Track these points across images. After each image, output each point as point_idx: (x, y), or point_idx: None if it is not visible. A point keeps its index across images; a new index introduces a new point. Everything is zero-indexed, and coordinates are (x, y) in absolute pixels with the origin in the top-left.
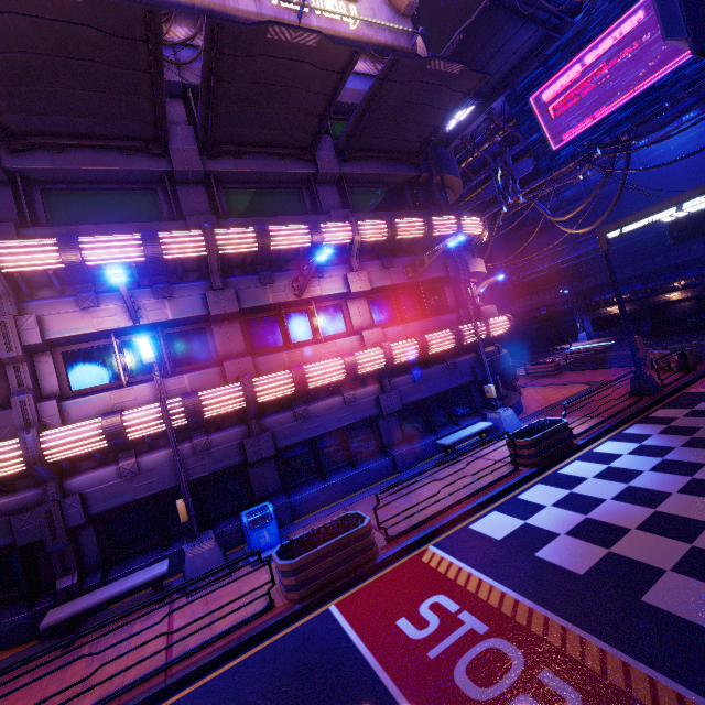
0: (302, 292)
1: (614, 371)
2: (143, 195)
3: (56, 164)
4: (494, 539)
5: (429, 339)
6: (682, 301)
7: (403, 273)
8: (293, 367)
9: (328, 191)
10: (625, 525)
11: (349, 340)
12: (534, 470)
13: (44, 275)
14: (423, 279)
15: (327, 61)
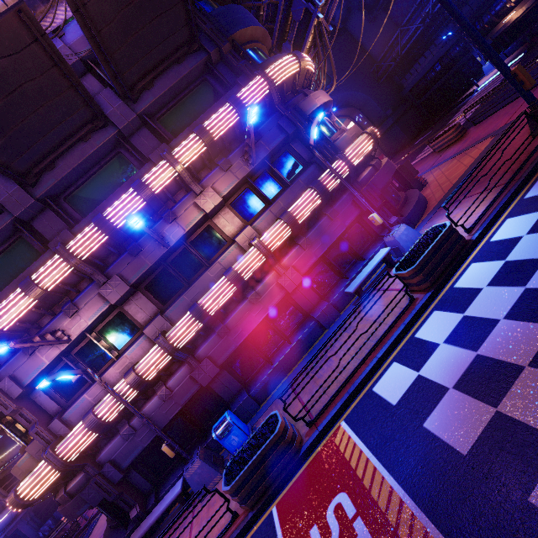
0: (165, 243)
1: (518, 103)
2: (18, 245)
3: None
4: (390, 405)
5: (293, 211)
6: None
7: (244, 163)
8: (190, 308)
9: (141, 137)
10: (517, 362)
11: (229, 253)
12: (429, 296)
13: None
14: (265, 155)
15: (10, 42)
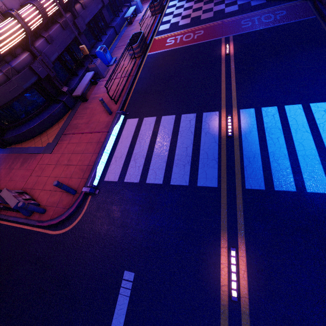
0: None
1: None
2: None
3: None
4: (167, 28)
5: None
6: None
7: None
8: None
9: None
10: (190, 13)
11: None
12: (161, 14)
13: None
14: None
15: None
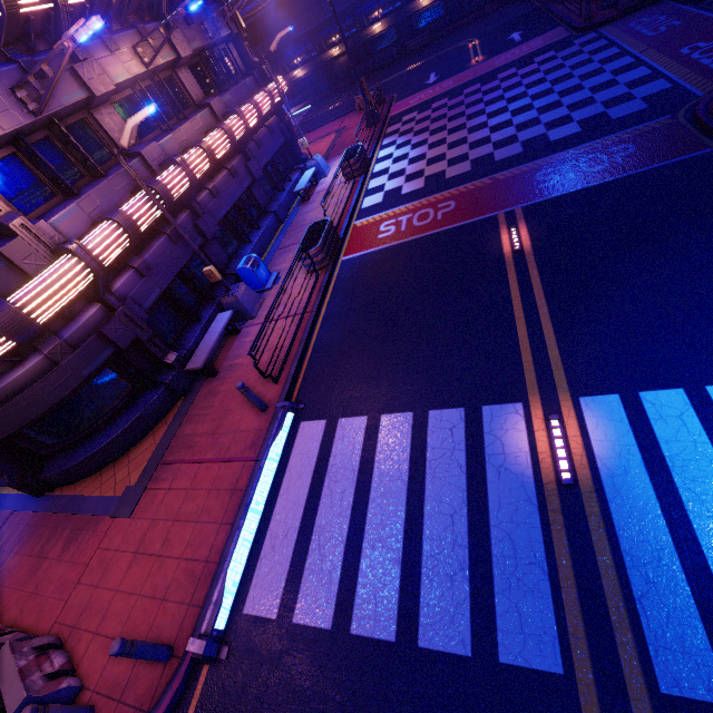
0: (153, 59)
1: (339, 121)
2: None
3: None
4: (379, 203)
5: (258, 103)
6: (341, 56)
7: (203, 32)
8: (198, 143)
9: None
10: (422, 169)
11: (205, 114)
12: (364, 176)
13: None
14: (218, 38)
15: None
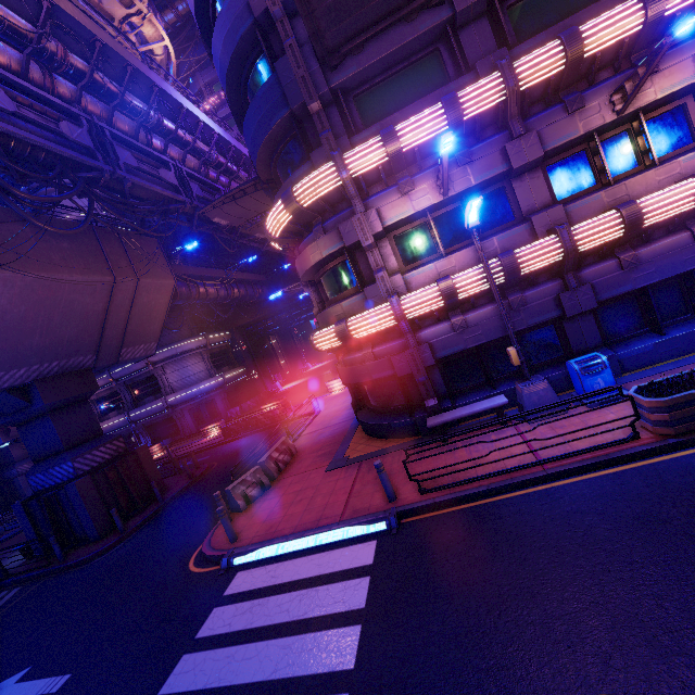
0: (627, 104)
1: None
2: (427, 62)
3: (361, 65)
4: None
5: None
6: None
7: None
8: (621, 205)
9: None
10: None
11: None
12: None
13: (375, 173)
14: None
15: None
